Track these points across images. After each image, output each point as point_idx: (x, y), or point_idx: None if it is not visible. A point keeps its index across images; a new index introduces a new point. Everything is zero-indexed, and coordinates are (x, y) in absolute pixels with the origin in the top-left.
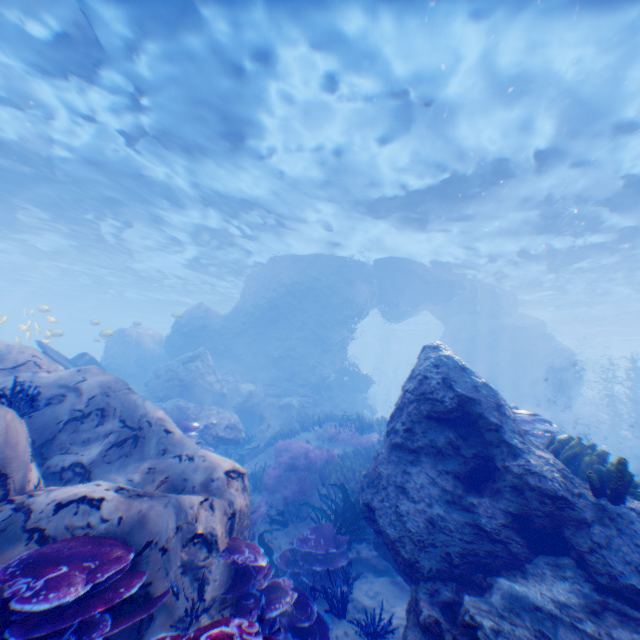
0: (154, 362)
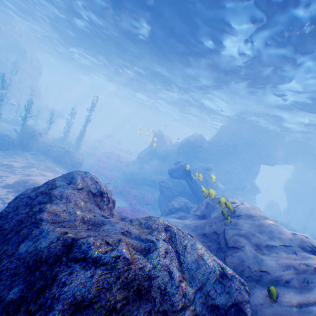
0: (169, 153)
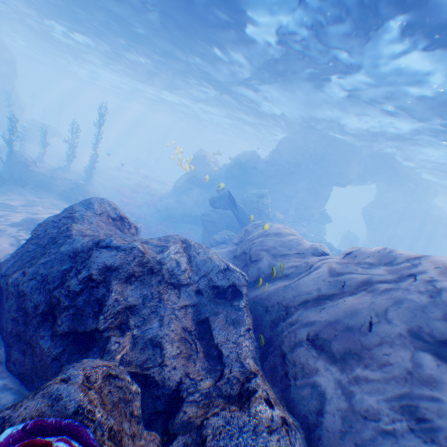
0: (215, 179)
